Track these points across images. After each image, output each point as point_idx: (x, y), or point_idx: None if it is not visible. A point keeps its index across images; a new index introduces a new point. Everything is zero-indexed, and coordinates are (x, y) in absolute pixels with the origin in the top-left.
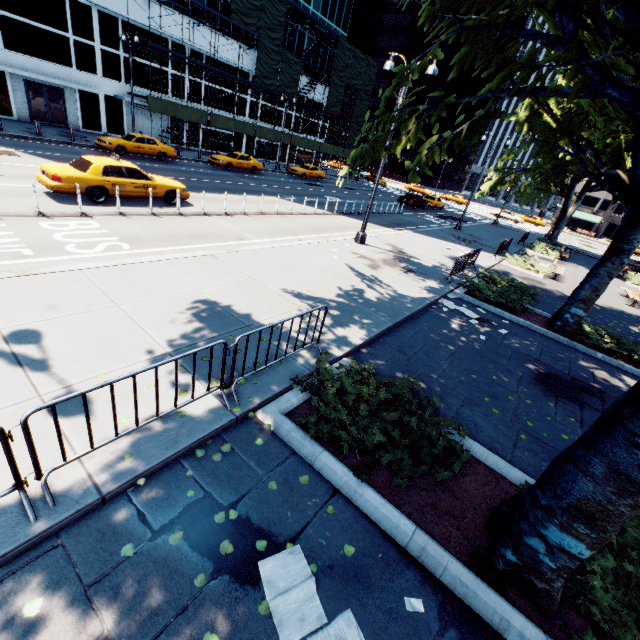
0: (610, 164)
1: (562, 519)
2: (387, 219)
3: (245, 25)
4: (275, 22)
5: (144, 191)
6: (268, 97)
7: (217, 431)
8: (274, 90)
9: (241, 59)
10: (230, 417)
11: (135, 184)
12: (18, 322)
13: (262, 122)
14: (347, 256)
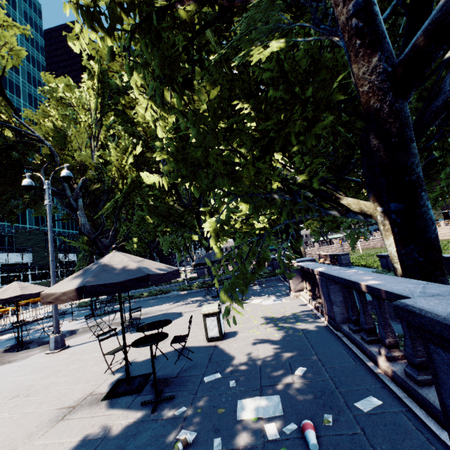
0: (187, 242)
1: None
2: None
3: (24, 246)
4: (39, 240)
5: (4, 312)
6: (42, 268)
7: (61, 313)
8: (45, 264)
9: (22, 258)
10: (62, 311)
11: (1, 311)
12: (8, 322)
13: (40, 280)
14: None
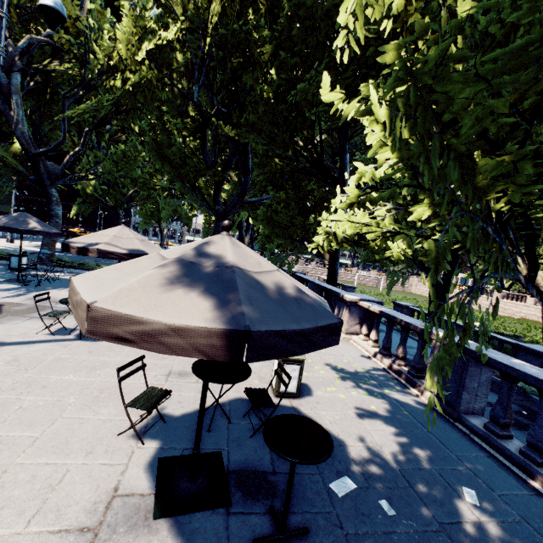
0: None
1: (43, 248)
2: (40, 240)
3: None
4: None
5: None
6: None
7: None
8: None
9: None
10: None
11: None
12: None
13: None
14: (0, 244)
